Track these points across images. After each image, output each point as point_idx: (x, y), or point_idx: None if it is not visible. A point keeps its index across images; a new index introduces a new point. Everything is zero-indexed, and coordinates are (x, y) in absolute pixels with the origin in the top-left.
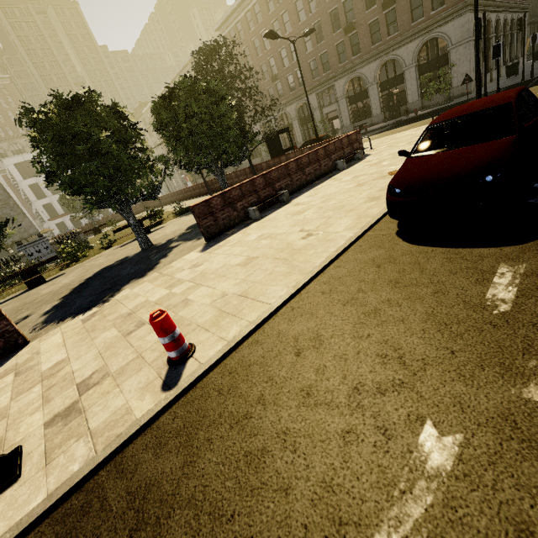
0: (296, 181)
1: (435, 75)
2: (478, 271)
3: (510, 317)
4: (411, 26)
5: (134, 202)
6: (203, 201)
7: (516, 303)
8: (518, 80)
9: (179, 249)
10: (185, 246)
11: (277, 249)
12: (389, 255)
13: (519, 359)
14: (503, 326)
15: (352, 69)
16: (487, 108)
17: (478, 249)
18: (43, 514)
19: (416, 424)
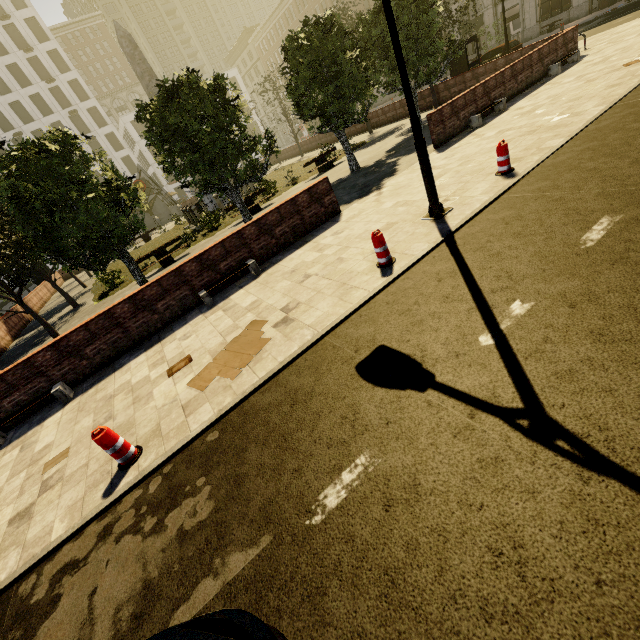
0: (508, 91)
1: None
2: None
3: None
4: None
5: (347, 126)
6: (438, 109)
7: None
8: None
9: (405, 159)
10: (410, 157)
11: (530, 131)
12: None
13: None
14: None
15: None
16: None
17: None
18: (486, 206)
19: None
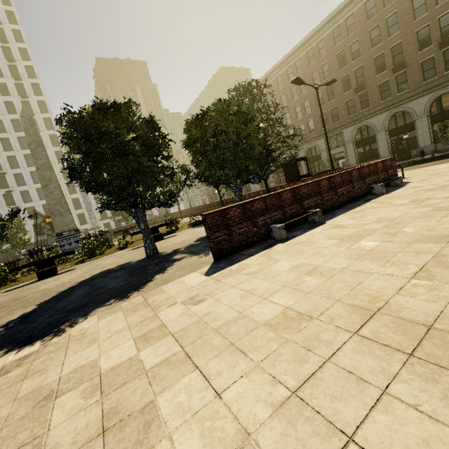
0: (327, 201)
1: None
2: None
3: None
4: (422, 84)
5: (149, 207)
6: (218, 209)
7: None
8: None
9: (181, 264)
10: (188, 261)
11: (353, 306)
12: None
13: None
14: None
15: (361, 119)
16: None
17: None
18: None
19: None
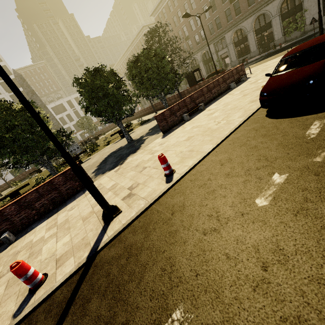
0: (207, 98)
1: (293, 18)
2: (304, 125)
3: (314, 139)
4: None
5: (122, 118)
6: (160, 113)
7: (318, 134)
8: None
9: (149, 139)
10: (152, 137)
11: (203, 131)
12: (262, 125)
13: (315, 151)
14: (311, 142)
15: (236, 24)
16: (312, 45)
17: (306, 116)
18: (137, 216)
19: (271, 174)
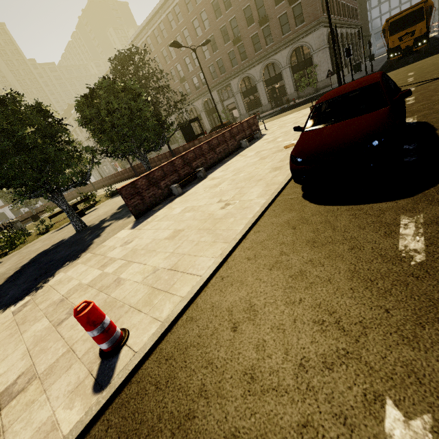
0: (209, 160)
1: (303, 73)
2: (384, 225)
3: (428, 267)
4: (282, 38)
5: (65, 189)
6: (129, 183)
7: (429, 252)
8: (363, 74)
9: (111, 228)
10: (116, 225)
11: (201, 220)
12: (301, 217)
13: None
14: (426, 277)
15: (242, 71)
16: (360, 87)
17: (377, 204)
18: None
19: (376, 407)
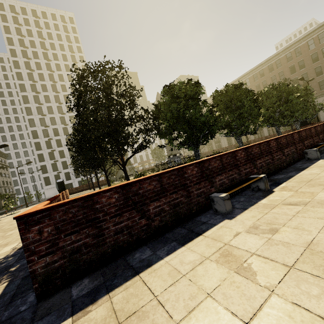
0: None
1: None
2: None
3: None
4: None
5: (279, 126)
6: None
7: None
8: None
9: None
10: None
11: None
12: None
13: None
14: None
15: None
16: None
17: None
18: None
19: None
